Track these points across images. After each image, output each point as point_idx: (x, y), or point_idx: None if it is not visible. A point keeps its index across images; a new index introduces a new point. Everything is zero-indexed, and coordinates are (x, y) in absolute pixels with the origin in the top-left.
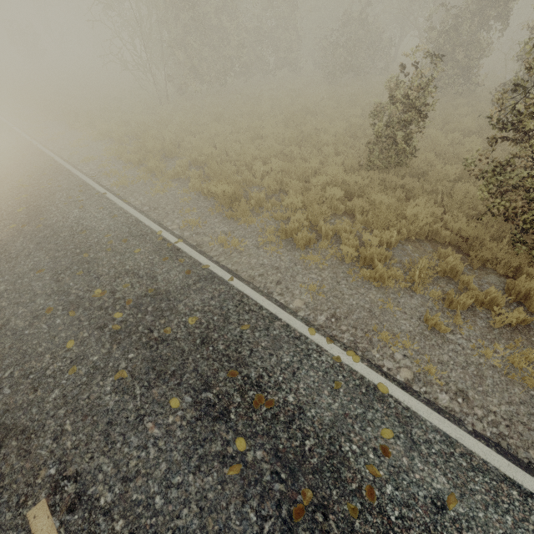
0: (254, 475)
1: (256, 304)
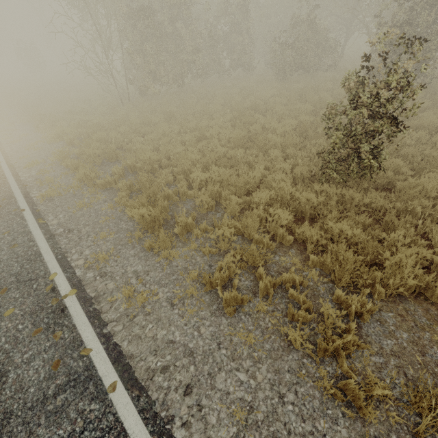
0: None
1: None
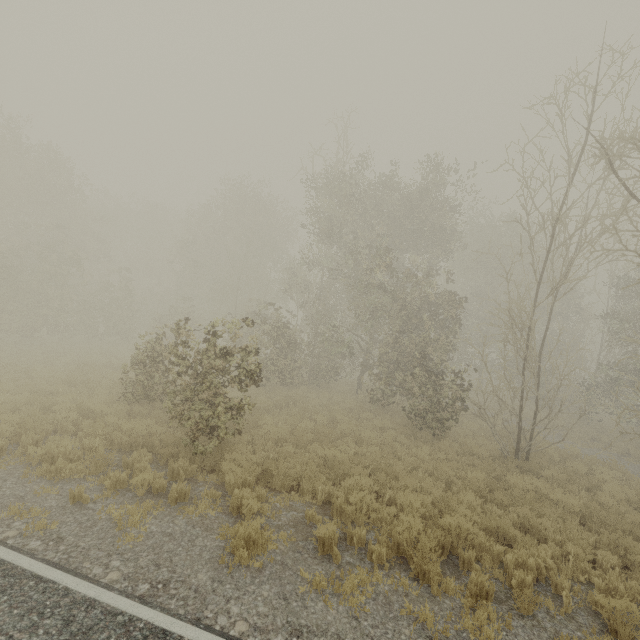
0: None
1: None
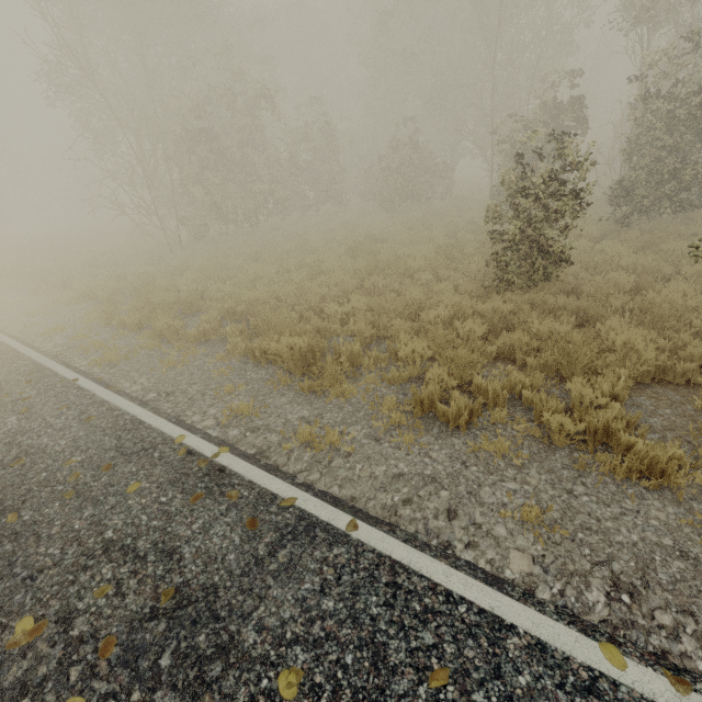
0: None
1: (433, 587)
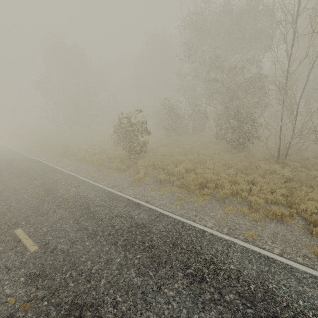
0: (35, 184)
1: (56, 168)
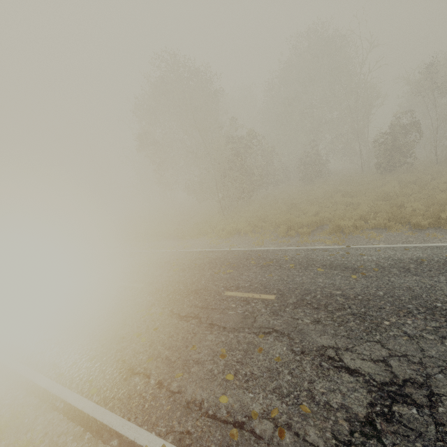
0: None
1: None
